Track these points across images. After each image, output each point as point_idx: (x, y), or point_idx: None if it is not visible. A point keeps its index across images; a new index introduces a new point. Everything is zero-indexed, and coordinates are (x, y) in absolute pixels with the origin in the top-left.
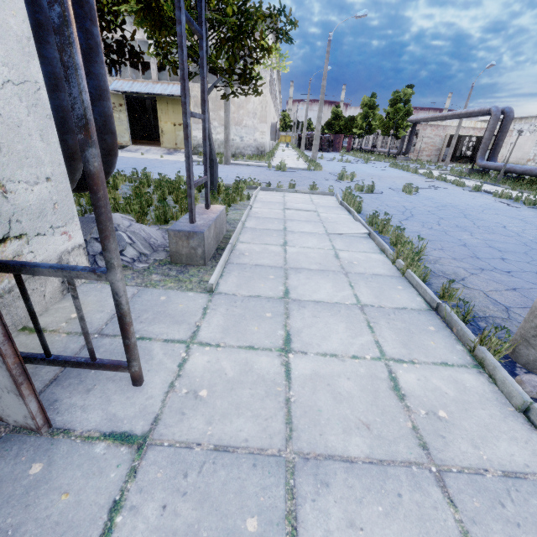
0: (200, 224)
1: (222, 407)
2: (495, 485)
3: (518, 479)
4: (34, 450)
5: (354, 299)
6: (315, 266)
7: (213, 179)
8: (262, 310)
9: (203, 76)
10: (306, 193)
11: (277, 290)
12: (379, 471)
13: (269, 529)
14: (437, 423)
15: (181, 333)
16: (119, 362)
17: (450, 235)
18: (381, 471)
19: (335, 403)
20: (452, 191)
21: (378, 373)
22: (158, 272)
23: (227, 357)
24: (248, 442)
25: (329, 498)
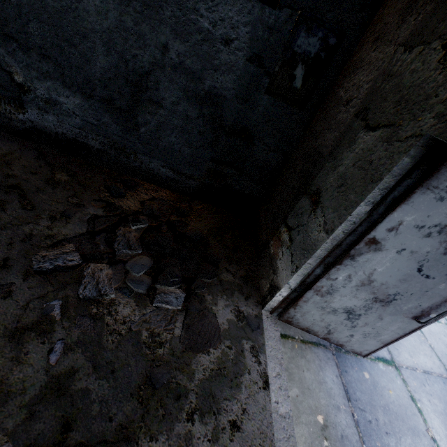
0: None
1: (409, 347)
2: None
3: None
4: (356, 364)
5: None
6: None
7: None
8: None
9: None
10: None
11: None
12: None
13: None
14: None
15: None
16: None
17: None
18: None
19: None
20: None
21: None
22: None
23: None
24: (433, 370)
25: None
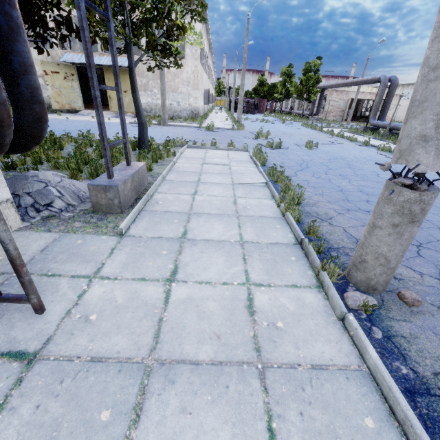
0: (117, 179)
1: (106, 327)
2: (302, 375)
3: (322, 370)
4: None
5: (238, 237)
6: (214, 211)
7: (144, 139)
8: (160, 249)
9: (113, 54)
10: (225, 149)
11: (177, 232)
12: (217, 370)
13: (118, 417)
14: (274, 331)
15: (87, 270)
16: (21, 295)
17: (332, 182)
18: (219, 369)
19: (198, 320)
20: (346, 146)
21: (240, 295)
22: (81, 220)
23: (121, 287)
24: (120, 353)
25: (172, 392)
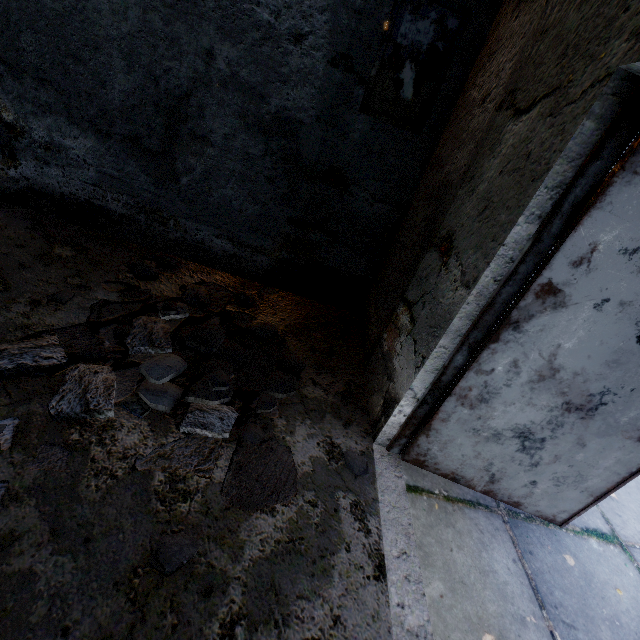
0: None
1: (639, 512)
2: None
3: None
4: (548, 539)
5: None
6: None
7: None
8: None
9: None
10: None
11: None
12: None
13: None
14: None
15: None
16: None
17: None
18: None
19: None
20: None
21: None
22: None
23: None
24: None
25: None
